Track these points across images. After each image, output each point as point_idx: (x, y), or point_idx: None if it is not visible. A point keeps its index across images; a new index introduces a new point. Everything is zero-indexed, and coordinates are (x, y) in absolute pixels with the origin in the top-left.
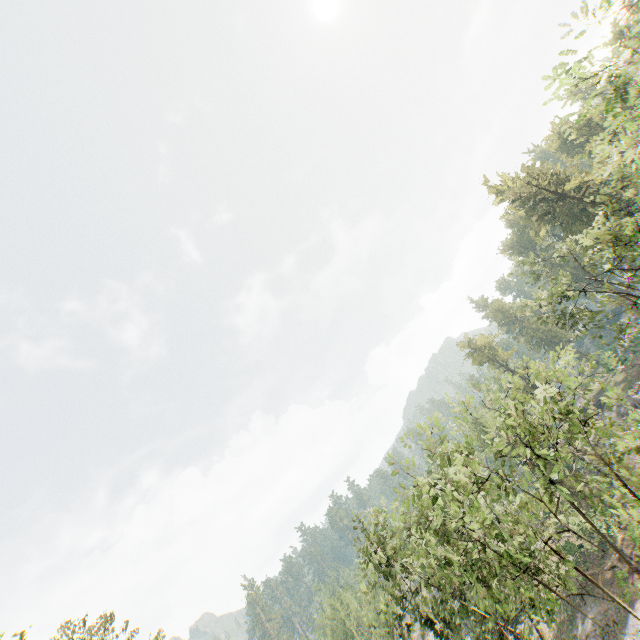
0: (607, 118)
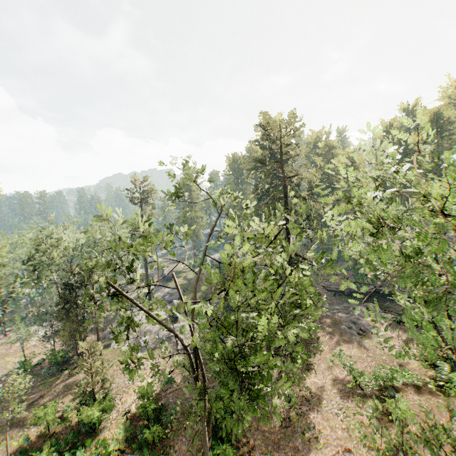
0: (337, 157)
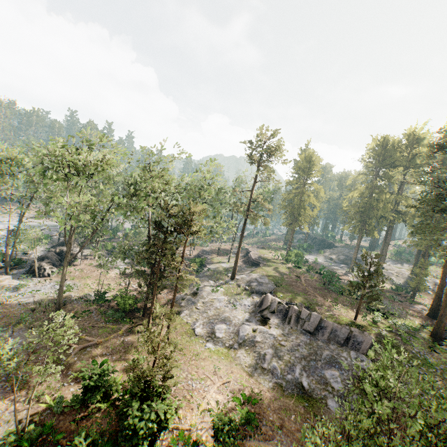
0: None
